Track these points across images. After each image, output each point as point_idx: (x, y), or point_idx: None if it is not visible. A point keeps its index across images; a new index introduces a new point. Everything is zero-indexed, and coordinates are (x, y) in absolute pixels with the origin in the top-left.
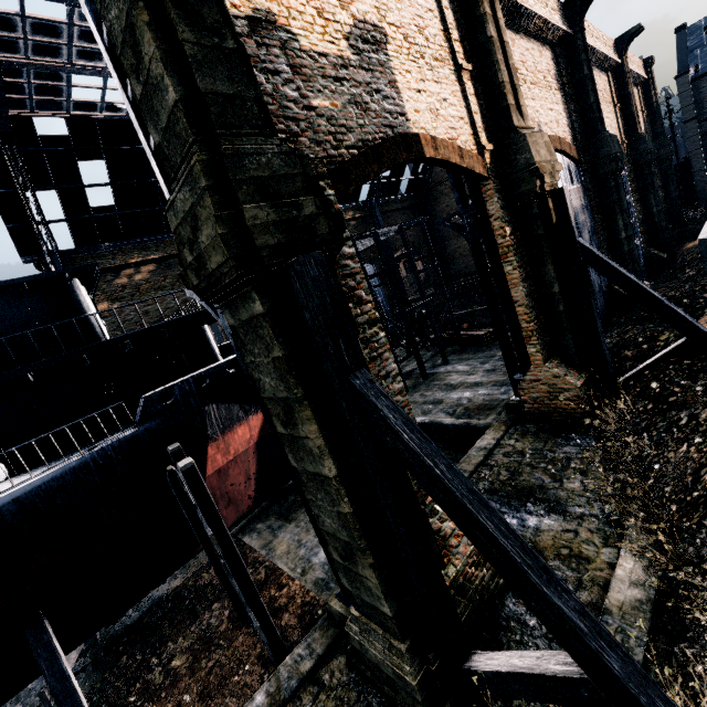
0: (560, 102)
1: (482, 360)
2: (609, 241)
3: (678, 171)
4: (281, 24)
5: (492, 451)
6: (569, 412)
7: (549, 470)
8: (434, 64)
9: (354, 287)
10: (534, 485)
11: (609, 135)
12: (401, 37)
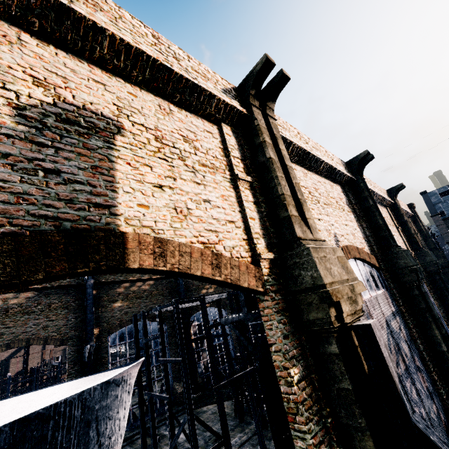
0: (353, 220)
1: None
2: (429, 350)
3: None
4: None
5: None
6: None
7: None
8: (200, 168)
9: None
10: None
11: (402, 250)
12: (151, 136)
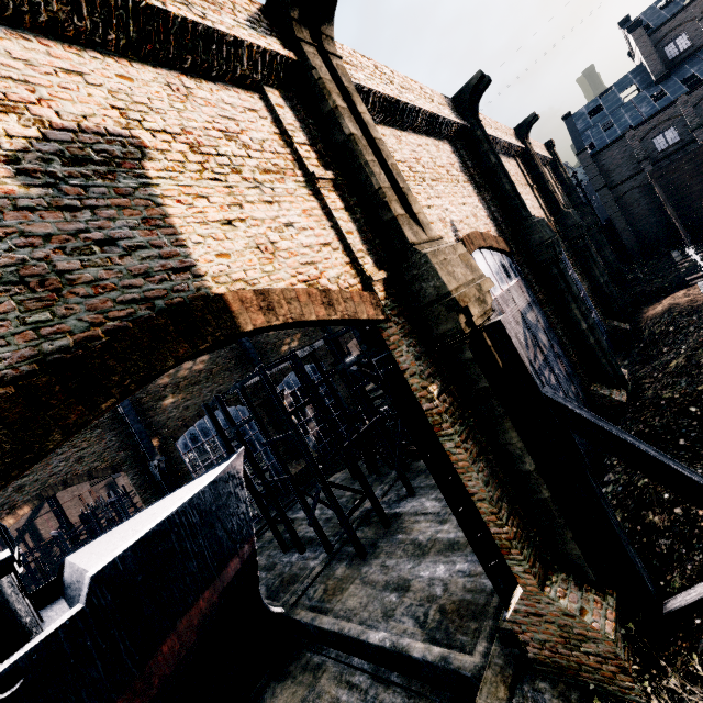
0: (473, 193)
1: None
2: (569, 333)
3: (604, 233)
4: None
5: None
6: (606, 675)
7: None
8: (263, 178)
9: None
10: None
11: (536, 220)
12: (184, 146)
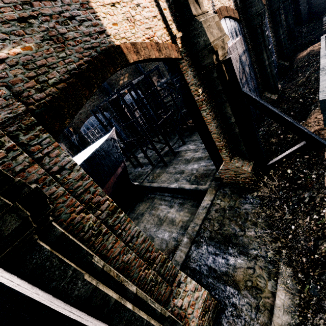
0: None
1: (201, 141)
2: (259, 67)
3: (292, 4)
4: None
5: (209, 208)
6: (245, 183)
7: (238, 222)
8: None
9: (90, 198)
10: (231, 233)
11: None
12: None
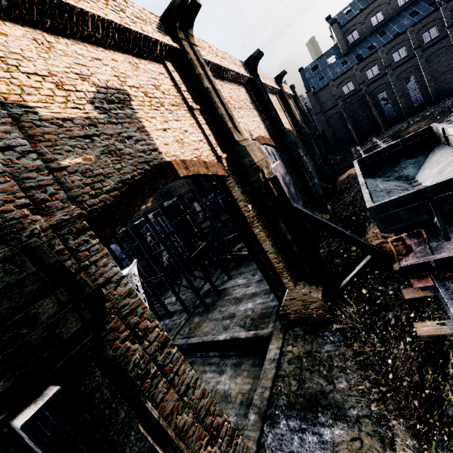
0: (257, 115)
1: (252, 273)
2: (304, 188)
3: (321, 137)
4: (12, 101)
5: (279, 360)
6: (319, 315)
7: (322, 372)
8: (172, 108)
9: (136, 322)
10: (317, 391)
11: (288, 131)
12: (142, 94)
